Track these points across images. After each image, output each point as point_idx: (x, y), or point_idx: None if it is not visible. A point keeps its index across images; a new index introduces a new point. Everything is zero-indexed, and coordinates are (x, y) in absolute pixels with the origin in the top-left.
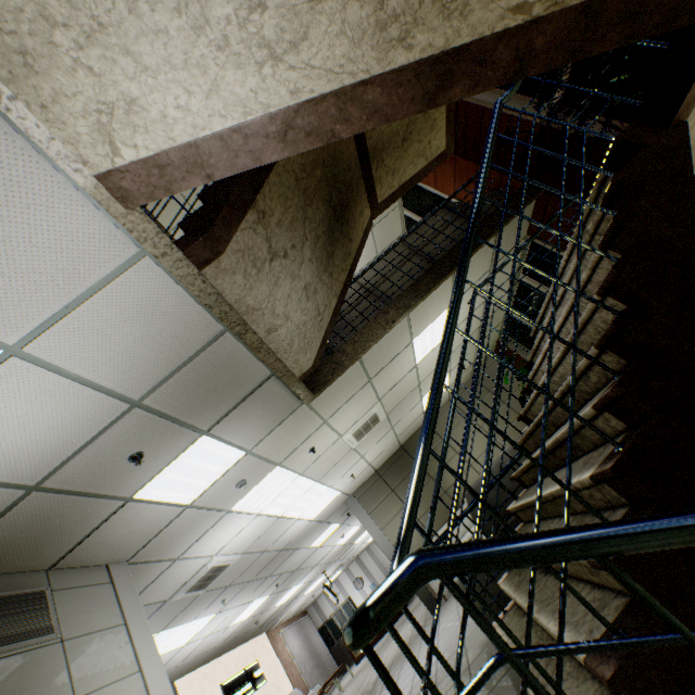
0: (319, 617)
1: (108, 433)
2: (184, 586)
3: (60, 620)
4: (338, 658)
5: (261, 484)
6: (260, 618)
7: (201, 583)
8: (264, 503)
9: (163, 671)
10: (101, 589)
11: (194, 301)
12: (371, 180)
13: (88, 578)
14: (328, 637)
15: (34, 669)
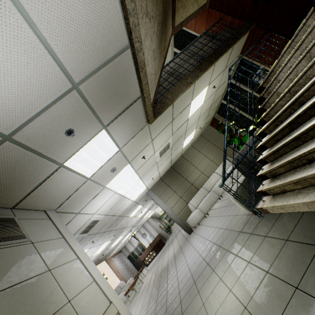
0: (127, 252)
1: (56, 106)
2: (78, 231)
3: (27, 233)
4: (137, 267)
5: (120, 173)
6: (104, 253)
7: (86, 230)
8: (119, 186)
9: (89, 258)
10: (45, 221)
11: (119, 7)
12: (174, 9)
13: (36, 215)
14: (132, 259)
15: (20, 255)
